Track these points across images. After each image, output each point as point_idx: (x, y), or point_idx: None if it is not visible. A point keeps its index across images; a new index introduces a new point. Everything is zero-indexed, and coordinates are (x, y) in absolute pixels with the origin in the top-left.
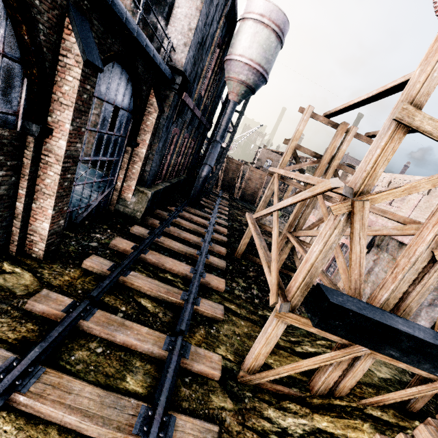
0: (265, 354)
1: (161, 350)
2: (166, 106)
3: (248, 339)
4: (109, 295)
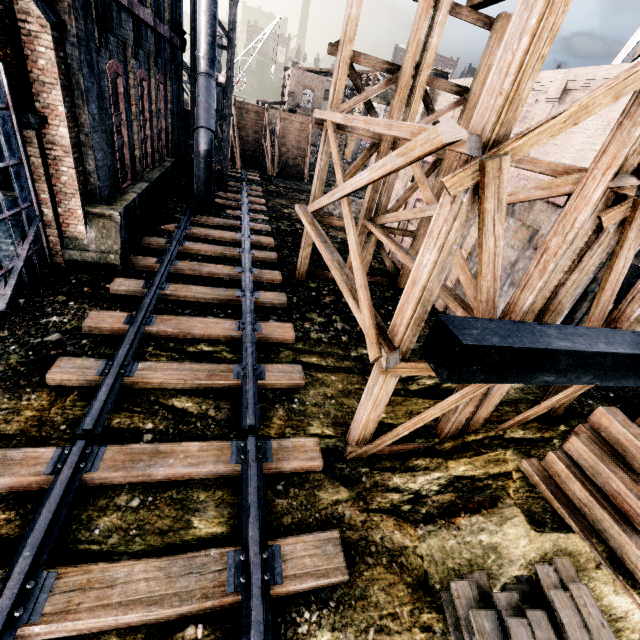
0: (375, 419)
1: (230, 465)
2: (63, 9)
3: (346, 398)
4: (118, 413)
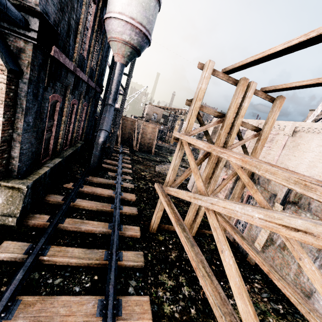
0: None
1: None
2: (24, 64)
3: None
4: None
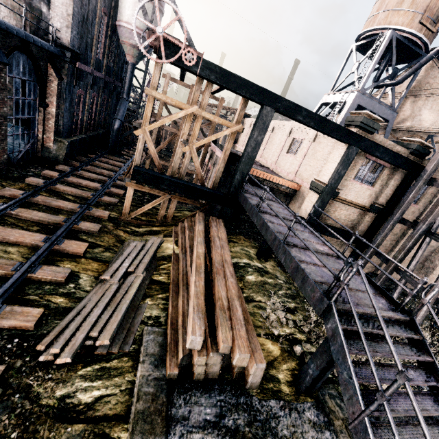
0: (129, 206)
1: (76, 208)
2: (64, 75)
3: (131, 211)
4: (46, 193)
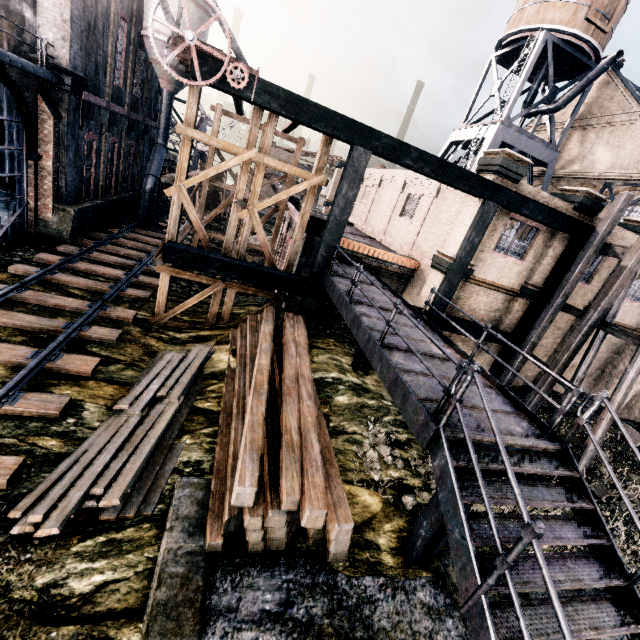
0: (164, 302)
1: (85, 307)
2: (63, 111)
3: (170, 309)
4: (39, 287)
